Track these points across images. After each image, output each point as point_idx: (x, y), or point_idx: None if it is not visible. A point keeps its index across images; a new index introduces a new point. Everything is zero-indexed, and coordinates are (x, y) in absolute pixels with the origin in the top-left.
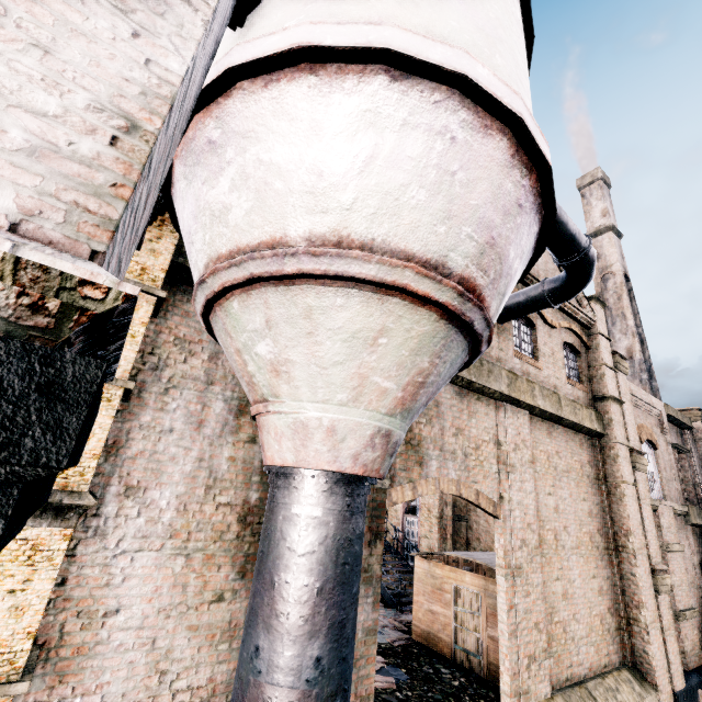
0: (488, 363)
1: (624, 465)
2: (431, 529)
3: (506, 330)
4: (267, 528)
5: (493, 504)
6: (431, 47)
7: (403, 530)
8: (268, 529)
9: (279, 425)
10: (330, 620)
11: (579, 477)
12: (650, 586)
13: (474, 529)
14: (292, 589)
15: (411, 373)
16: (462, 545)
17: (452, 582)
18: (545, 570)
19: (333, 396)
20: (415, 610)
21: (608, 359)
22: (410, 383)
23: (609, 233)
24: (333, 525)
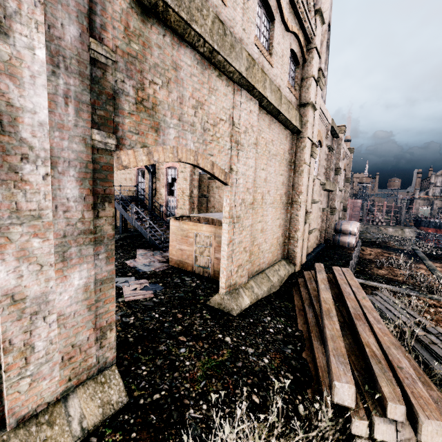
0: (231, 36)
1: (307, 153)
2: (184, 203)
3: (250, 10)
4: None
5: (224, 173)
6: None
7: (166, 206)
8: None
9: None
10: None
11: (281, 160)
12: (303, 220)
13: (211, 201)
14: None
15: None
16: (204, 211)
17: (194, 232)
18: (253, 218)
19: None
20: (171, 250)
21: (315, 73)
22: None
23: None
24: None
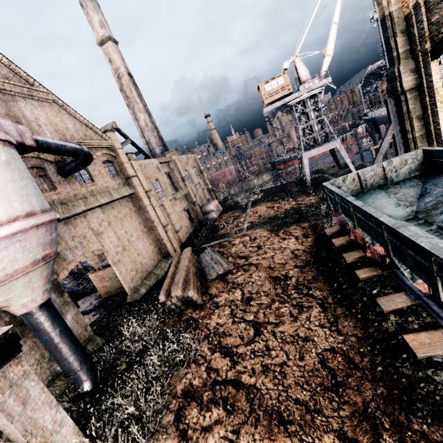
0: (71, 203)
1: (145, 200)
2: (92, 256)
3: (72, 178)
4: (30, 324)
5: (100, 250)
6: (1, 231)
7: (80, 263)
8: (31, 324)
9: (16, 308)
10: (58, 324)
11: (131, 214)
12: (164, 232)
13: None
14: (46, 327)
15: (44, 277)
16: None
17: (106, 274)
18: (129, 254)
19: (28, 295)
20: (99, 290)
21: (125, 159)
22: (45, 278)
23: (110, 42)
24: (47, 312)
